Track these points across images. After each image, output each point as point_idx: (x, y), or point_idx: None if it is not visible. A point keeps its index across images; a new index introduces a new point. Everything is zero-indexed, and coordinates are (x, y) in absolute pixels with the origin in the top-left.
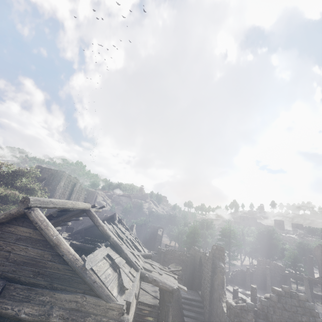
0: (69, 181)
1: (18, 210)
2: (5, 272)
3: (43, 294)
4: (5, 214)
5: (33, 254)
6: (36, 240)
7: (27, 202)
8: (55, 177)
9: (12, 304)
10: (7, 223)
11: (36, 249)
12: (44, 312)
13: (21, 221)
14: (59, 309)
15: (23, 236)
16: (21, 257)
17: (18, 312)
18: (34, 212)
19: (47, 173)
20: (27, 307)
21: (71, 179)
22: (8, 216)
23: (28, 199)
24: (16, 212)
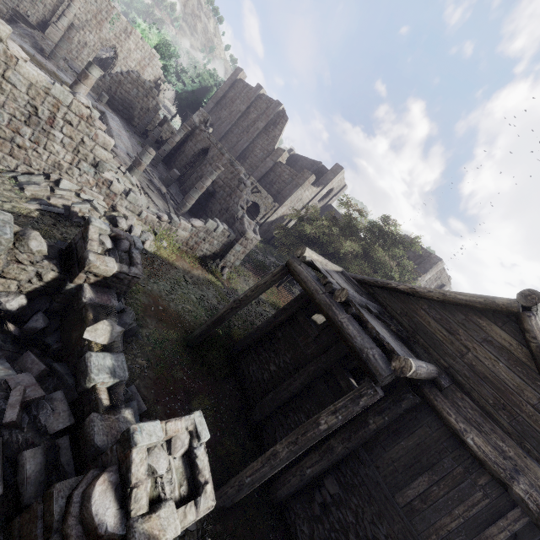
0: (437, 278)
1: (509, 302)
2: (453, 369)
3: (503, 439)
4: (486, 298)
5: (504, 375)
6: (517, 360)
7: (533, 299)
8: (423, 262)
9: (455, 414)
10: (478, 311)
11: (512, 373)
12: (504, 466)
13: (501, 320)
14: (530, 485)
15: (497, 341)
16: (483, 366)
17: (464, 431)
18: (535, 319)
19: (414, 252)
20: (476, 435)
21: (442, 275)
22: (489, 304)
23: (538, 297)
24: (504, 304)
